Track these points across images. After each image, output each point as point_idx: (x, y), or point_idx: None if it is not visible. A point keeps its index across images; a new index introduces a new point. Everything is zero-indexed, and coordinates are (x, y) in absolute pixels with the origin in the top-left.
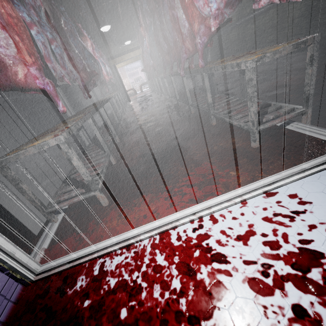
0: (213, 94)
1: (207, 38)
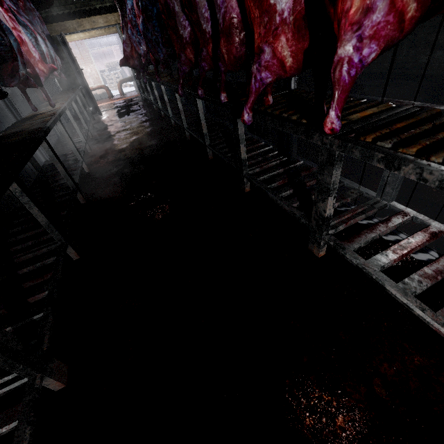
0: (288, 157)
1: (380, 48)
